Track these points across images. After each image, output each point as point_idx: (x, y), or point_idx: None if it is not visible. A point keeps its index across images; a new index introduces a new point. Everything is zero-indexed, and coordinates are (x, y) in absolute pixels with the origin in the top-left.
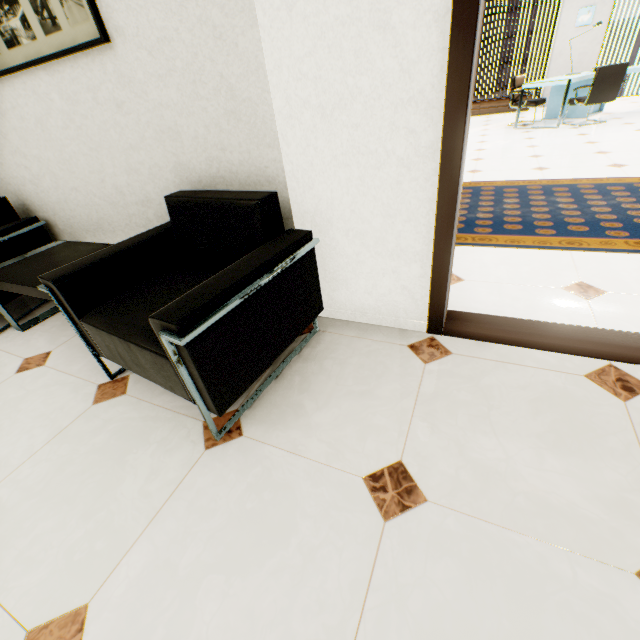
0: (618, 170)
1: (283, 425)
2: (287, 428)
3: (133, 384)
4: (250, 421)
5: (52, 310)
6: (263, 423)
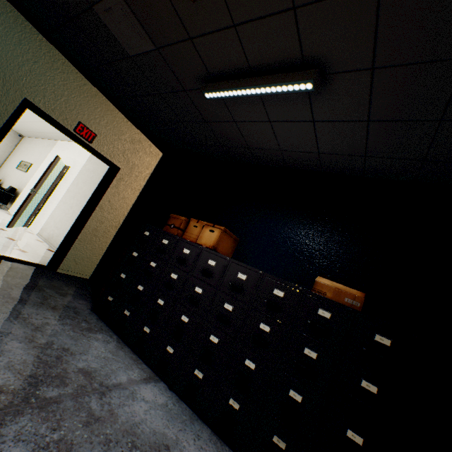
0: None
1: None
2: None
3: None
4: None
5: None
6: None
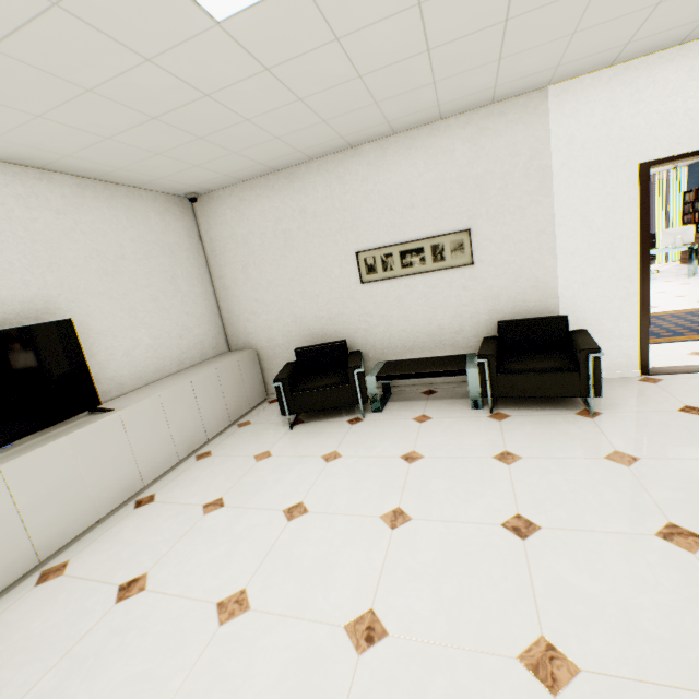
0: (655, 309)
1: (616, 408)
2: (620, 408)
3: (508, 413)
4: (598, 410)
5: (380, 403)
6: (606, 409)
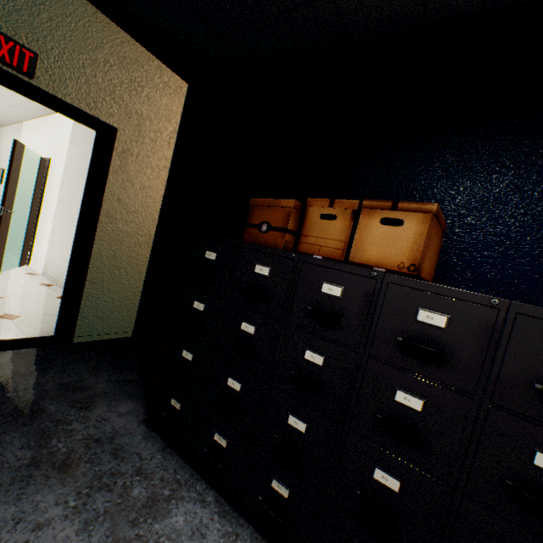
0: None
1: None
2: None
3: None
4: None
5: None
6: None
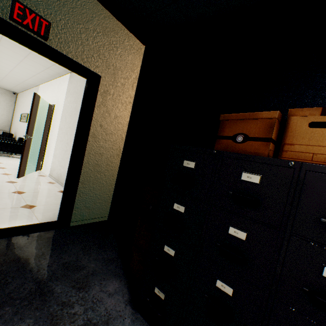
0: None
1: None
2: None
3: None
4: None
5: None
6: None
